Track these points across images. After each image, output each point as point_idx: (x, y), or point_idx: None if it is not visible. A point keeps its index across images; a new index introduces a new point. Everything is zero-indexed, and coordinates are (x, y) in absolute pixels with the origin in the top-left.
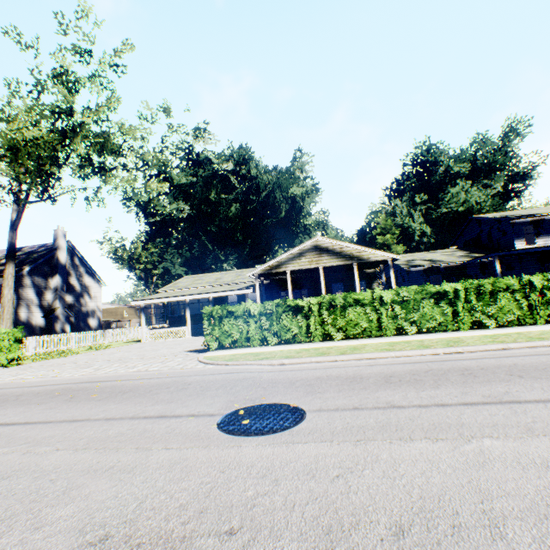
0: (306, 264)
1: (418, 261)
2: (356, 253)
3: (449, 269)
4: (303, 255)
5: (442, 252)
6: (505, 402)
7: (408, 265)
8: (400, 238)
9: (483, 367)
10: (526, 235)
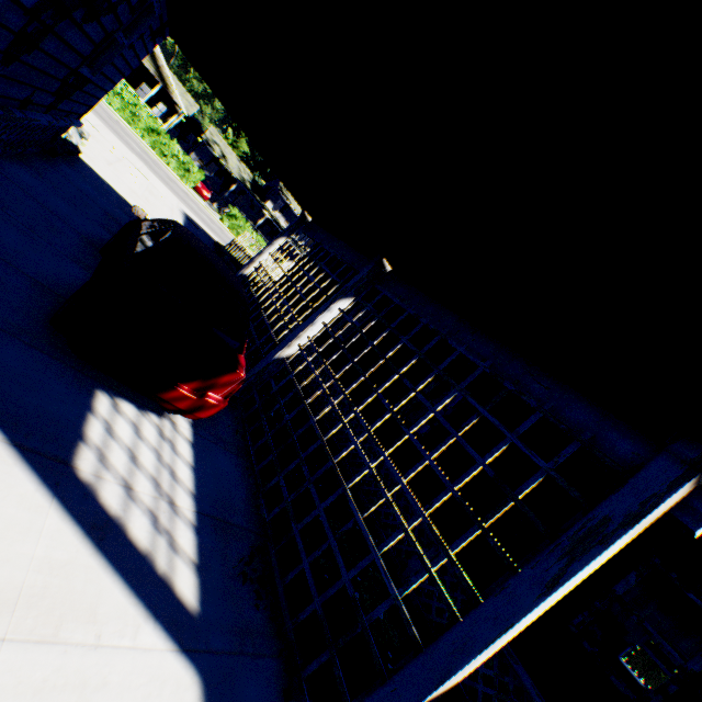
0: None
1: (218, 149)
2: (169, 82)
3: (227, 173)
4: None
5: (244, 168)
6: None
7: (207, 141)
8: None
9: None
10: (278, 206)
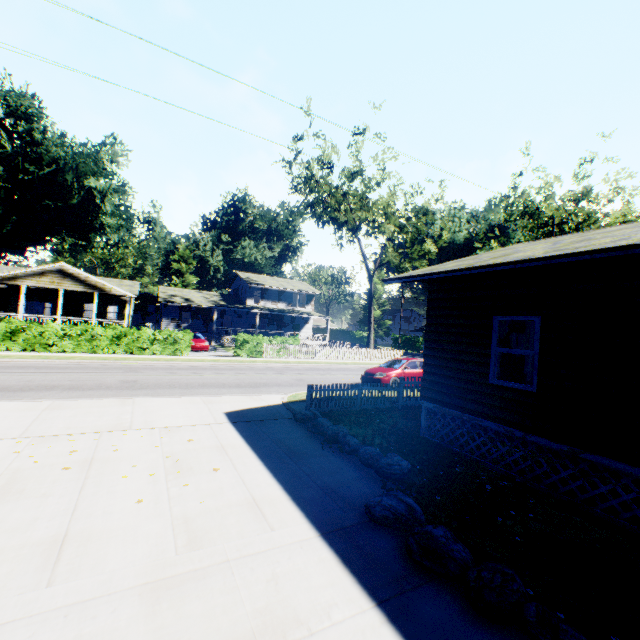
0: (47, 283)
1: (178, 298)
2: (100, 285)
3: (199, 309)
4: (46, 275)
5: (207, 294)
6: (3, 372)
7: (165, 300)
8: (201, 268)
9: (40, 366)
10: (257, 297)
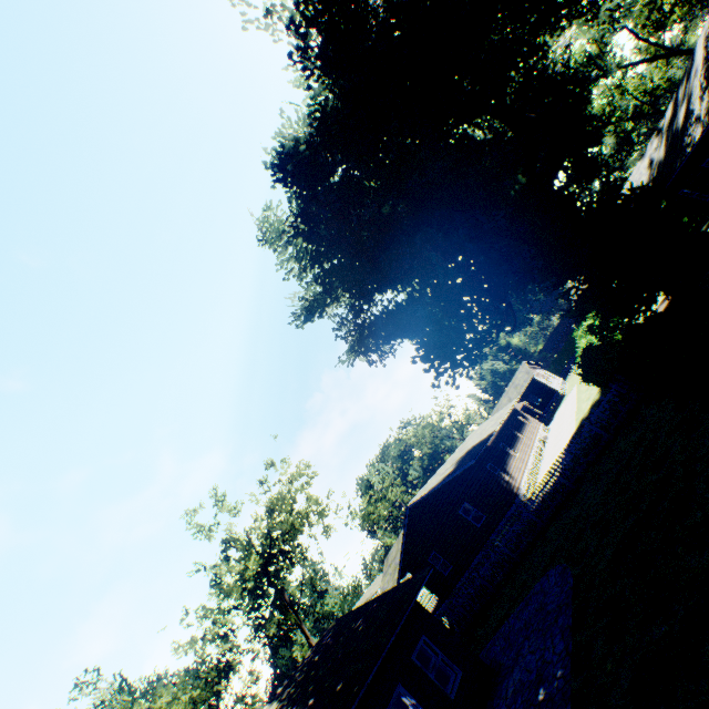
0: None
1: None
2: None
3: None
4: None
5: None
6: None
7: None
8: None
9: None
10: None
